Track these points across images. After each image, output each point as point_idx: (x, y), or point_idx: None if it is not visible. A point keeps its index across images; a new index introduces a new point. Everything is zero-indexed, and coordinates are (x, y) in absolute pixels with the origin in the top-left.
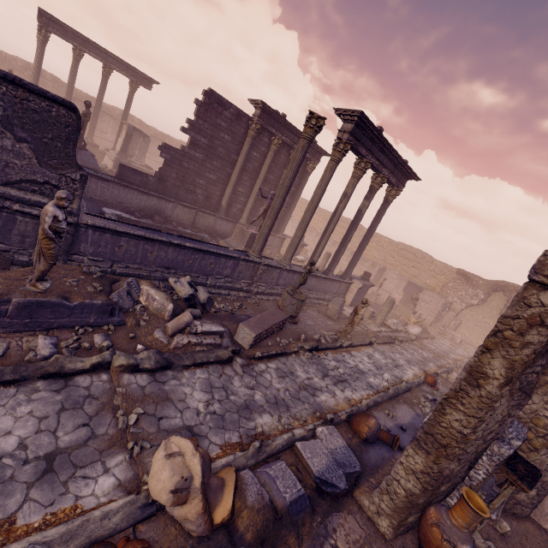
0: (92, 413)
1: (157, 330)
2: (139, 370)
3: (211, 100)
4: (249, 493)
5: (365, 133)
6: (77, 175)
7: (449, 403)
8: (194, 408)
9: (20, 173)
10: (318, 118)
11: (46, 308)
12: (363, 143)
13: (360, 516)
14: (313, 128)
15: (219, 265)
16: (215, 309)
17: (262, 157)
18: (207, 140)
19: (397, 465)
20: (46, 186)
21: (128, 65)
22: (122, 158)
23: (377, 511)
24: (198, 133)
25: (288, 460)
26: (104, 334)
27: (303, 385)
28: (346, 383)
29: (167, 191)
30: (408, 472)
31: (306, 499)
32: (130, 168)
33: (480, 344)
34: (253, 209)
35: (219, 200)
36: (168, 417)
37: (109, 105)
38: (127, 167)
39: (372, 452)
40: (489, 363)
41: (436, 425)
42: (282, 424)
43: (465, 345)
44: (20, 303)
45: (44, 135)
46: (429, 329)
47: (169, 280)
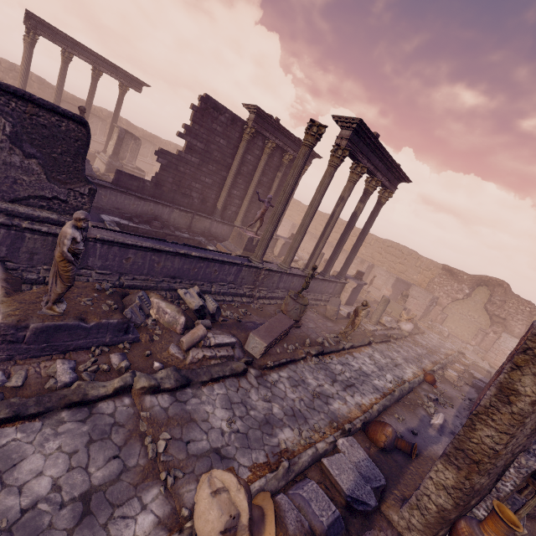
0: (121, 442)
1: (172, 345)
2: (159, 390)
3: (206, 105)
4: (289, 521)
5: (362, 139)
6: (86, 189)
7: (479, 419)
8: (218, 428)
9: (28, 189)
10: (319, 126)
11: (63, 331)
12: (360, 149)
13: (391, 532)
14: (314, 136)
15: (223, 271)
16: (222, 318)
17: (256, 161)
18: (203, 145)
19: (427, 480)
20: (54, 201)
21: (118, 68)
22: (114, 162)
23: (407, 526)
24: (194, 137)
25: (315, 477)
26: (120, 353)
27: (315, 393)
28: (354, 387)
29: (163, 195)
30: (439, 487)
31: (341, 521)
32: (127, 173)
33: (466, 337)
34: (248, 211)
35: (215, 203)
36: (194, 440)
37: (96, 106)
38: (124, 173)
39: (390, 461)
40: (519, 380)
41: (466, 440)
42: (304, 438)
43: (452, 338)
44: (37, 328)
45: (53, 150)
46: (418, 324)
47: (179, 291)
